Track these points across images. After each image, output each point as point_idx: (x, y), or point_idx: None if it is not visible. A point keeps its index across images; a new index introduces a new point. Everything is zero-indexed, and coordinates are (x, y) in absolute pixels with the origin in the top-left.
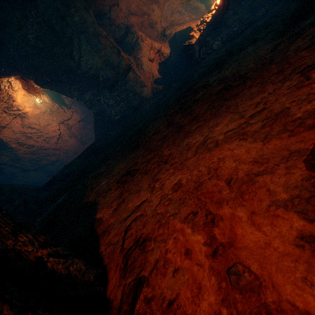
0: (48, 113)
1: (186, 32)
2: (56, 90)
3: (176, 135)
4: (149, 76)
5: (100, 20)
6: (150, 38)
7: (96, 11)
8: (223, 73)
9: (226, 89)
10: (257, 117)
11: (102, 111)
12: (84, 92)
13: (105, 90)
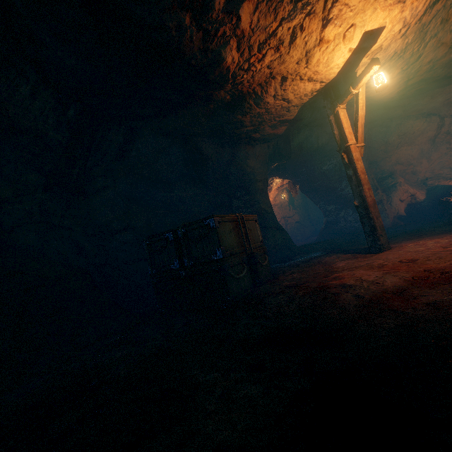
0: (278, 207)
1: (450, 187)
2: (309, 196)
3: (409, 240)
4: (394, 211)
5: (369, 164)
6: (408, 182)
7: (370, 159)
8: (446, 228)
9: (439, 233)
10: (435, 237)
11: (335, 222)
12: (329, 204)
13: (350, 209)
